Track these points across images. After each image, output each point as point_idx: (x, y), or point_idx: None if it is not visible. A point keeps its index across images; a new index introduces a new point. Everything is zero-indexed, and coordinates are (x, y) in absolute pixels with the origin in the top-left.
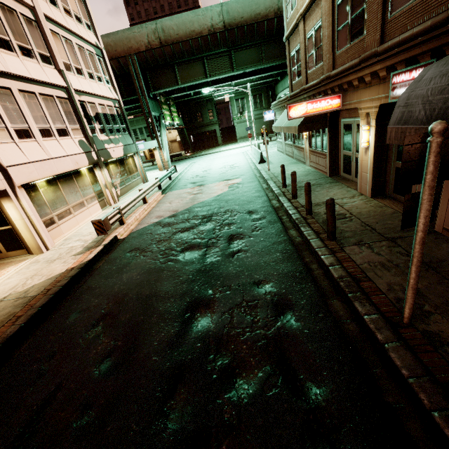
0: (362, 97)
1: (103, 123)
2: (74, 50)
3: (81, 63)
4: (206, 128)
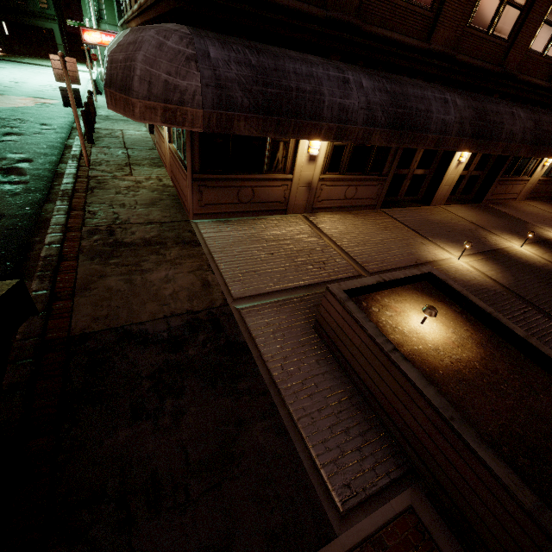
0: None
1: None
2: None
3: None
4: (34, 19)
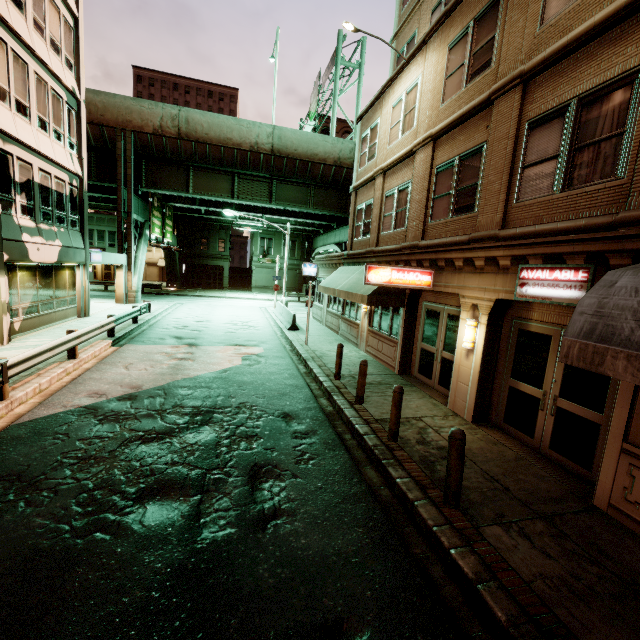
0: (467, 283)
1: (36, 199)
2: (26, 77)
3: (33, 100)
4: (210, 260)
